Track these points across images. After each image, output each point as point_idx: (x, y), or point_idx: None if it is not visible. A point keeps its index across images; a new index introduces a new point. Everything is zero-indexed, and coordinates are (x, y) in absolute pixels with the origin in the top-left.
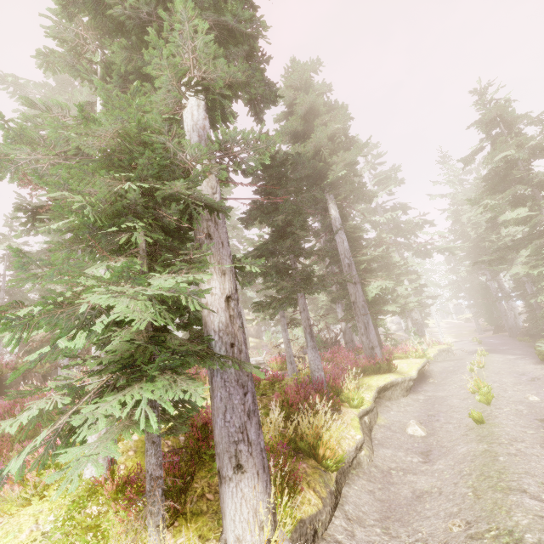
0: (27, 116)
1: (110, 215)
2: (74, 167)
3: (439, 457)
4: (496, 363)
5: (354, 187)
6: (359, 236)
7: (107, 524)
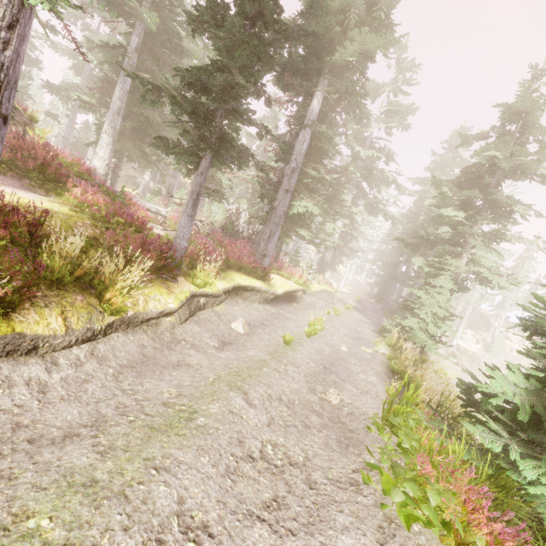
0: None
1: None
2: None
3: (232, 350)
4: (350, 318)
5: (354, 89)
6: (324, 149)
7: None
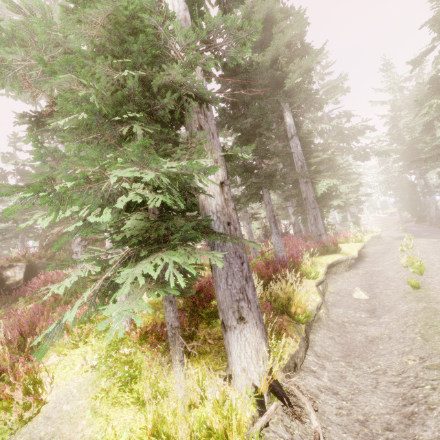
0: (14, 21)
1: (111, 106)
2: None
3: (383, 313)
4: (422, 245)
5: (307, 95)
6: (311, 141)
7: (138, 360)
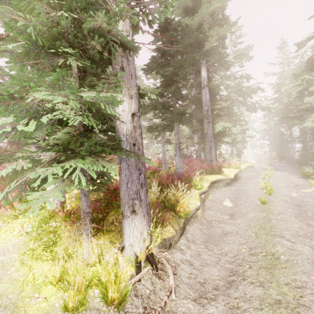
0: None
1: (49, 39)
2: None
3: (239, 217)
4: (277, 175)
5: (220, 56)
6: (217, 92)
7: (61, 231)
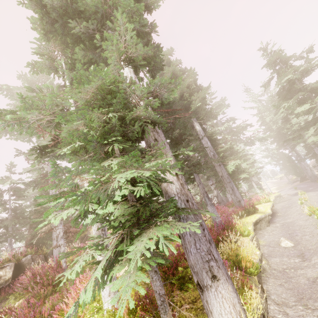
0: (30, 96)
1: (101, 135)
2: (73, 113)
3: (311, 256)
4: (313, 196)
5: (206, 111)
6: (215, 138)
7: None
